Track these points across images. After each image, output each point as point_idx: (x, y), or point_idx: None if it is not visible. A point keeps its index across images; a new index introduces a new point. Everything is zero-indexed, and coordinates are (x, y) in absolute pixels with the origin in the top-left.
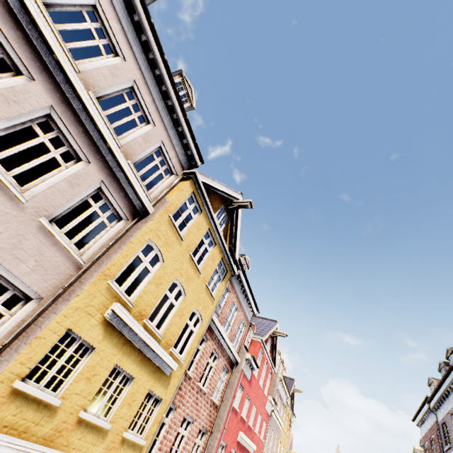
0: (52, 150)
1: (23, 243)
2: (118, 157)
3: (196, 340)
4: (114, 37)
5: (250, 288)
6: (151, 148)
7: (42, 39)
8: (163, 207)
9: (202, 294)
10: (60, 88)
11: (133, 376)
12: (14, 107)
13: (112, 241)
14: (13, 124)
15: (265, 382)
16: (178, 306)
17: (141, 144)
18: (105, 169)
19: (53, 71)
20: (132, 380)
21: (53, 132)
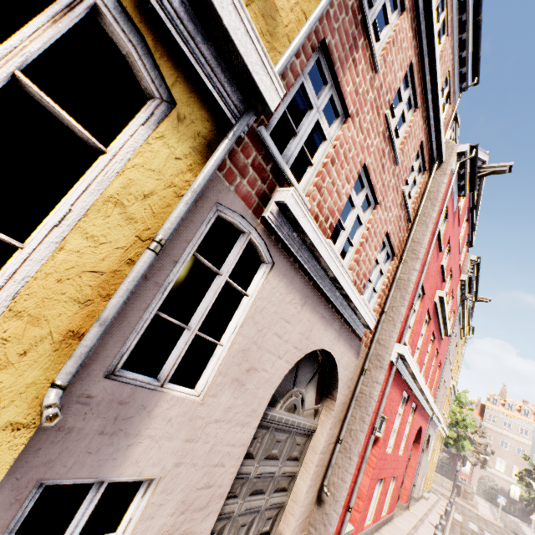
0: None
1: None
2: None
3: None
4: None
5: None
6: None
7: None
8: None
9: None
10: None
11: None
12: None
13: None
14: None
15: (462, 249)
16: None
17: None
18: None
19: None
20: None
21: None
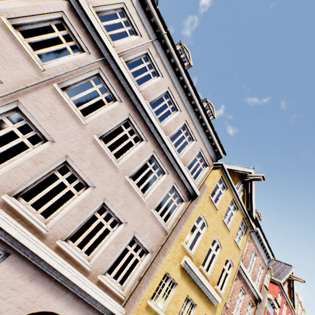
0: (153, 172)
1: (145, 223)
2: (181, 167)
3: (230, 281)
4: (175, 101)
5: (265, 238)
6: (195, 154)
7: (150, 121)
8: (205, 191)
9: (231, 246)
10: (156, 140)
11: (196, 303)
12: (141, 157)
13: (180, 216)
14: (140, 165)
15: None
16: (217, 256)
17: (190, 154)
18: (175, 175)
19: (154, 134)
20: (195, 306)
21: (153, 162)
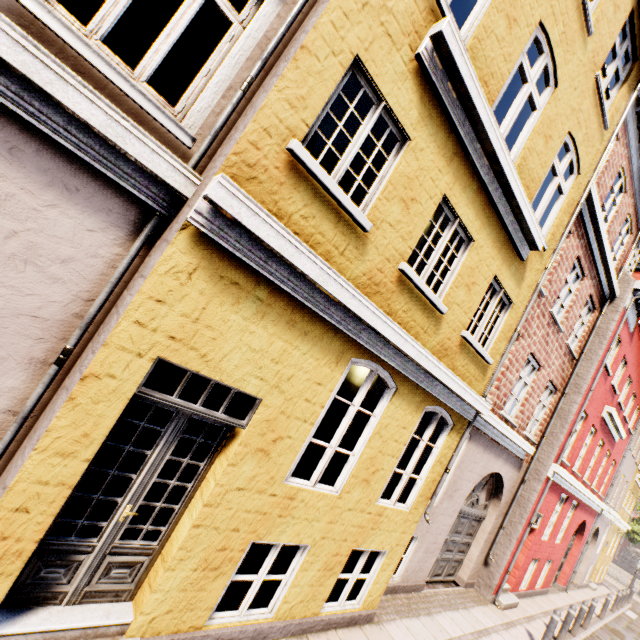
0: None
1: None
2: None
3: (566, 213)
4: None
5: None
6: None
7: None
8: None
9: (584, 102)
10: None
11: (470, 235)
12: None
13: None
14: None
15: None
16: (540, 113)
17: None
18: None
19: None
20: (468, 246)
21: None
